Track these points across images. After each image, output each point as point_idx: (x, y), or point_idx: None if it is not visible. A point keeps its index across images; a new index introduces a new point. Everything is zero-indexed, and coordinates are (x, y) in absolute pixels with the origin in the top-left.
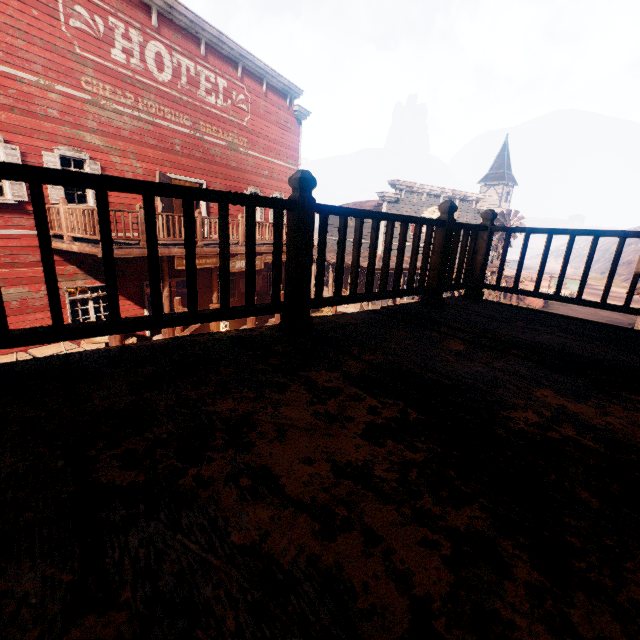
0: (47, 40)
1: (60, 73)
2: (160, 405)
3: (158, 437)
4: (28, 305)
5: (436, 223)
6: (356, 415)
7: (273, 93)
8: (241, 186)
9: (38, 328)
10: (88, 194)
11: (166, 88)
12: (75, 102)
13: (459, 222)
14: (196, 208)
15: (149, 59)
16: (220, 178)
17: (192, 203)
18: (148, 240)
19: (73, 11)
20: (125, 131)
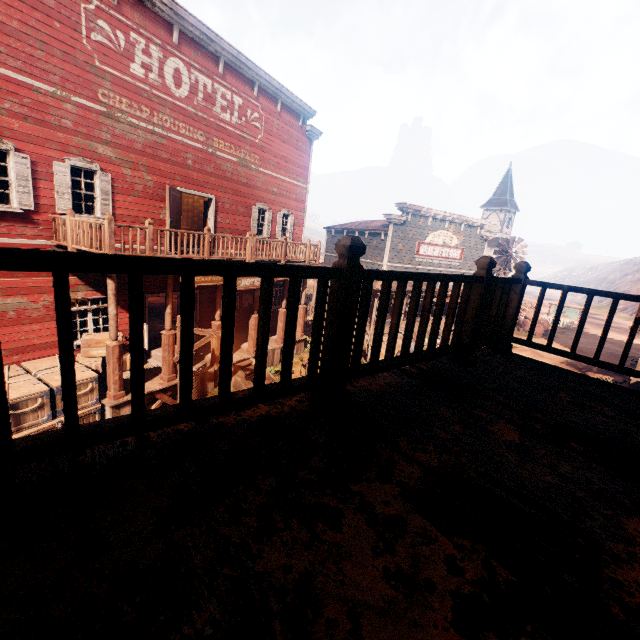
0: (67, 52)
1: (77, 84)
2: (196, 558)
3: (200, 634)
4: (25, 316)
5: (475, 280)
6: (436, 576)
7: (287, 112)
8: (250, 202)
9: (47, 435)
10: (96, 205)
11: (182, 103)
12: (90, 113)
13: (496, 277)
14: (203, 221)
15: (167, 75)
16: (230, 193)
17: (235, 280)
18: (183, 325)
19: (95, 25)
20: (138, 144)
